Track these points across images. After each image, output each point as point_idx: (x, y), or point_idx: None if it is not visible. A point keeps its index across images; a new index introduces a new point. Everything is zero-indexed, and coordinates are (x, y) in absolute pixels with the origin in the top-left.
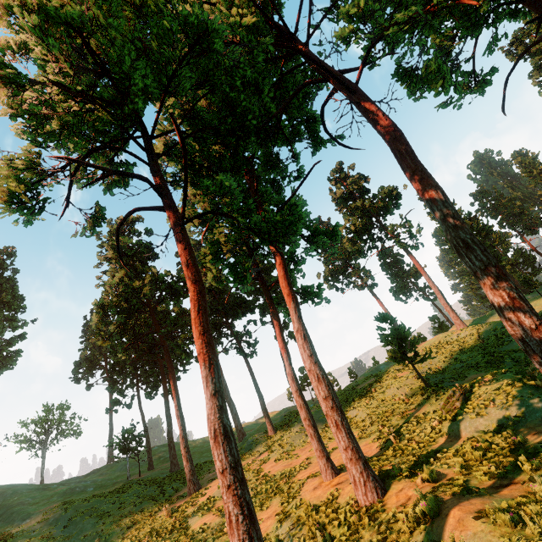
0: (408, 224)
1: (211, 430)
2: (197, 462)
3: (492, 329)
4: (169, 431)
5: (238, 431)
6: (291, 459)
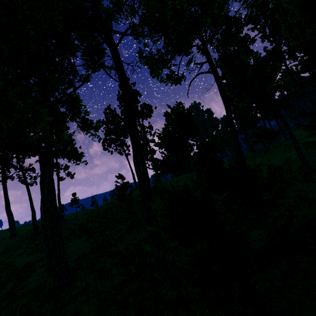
0: (151, 128)
1: None
2: None
3: (169, 188)
4: None
5: (11, 232)
6: (39, 253)
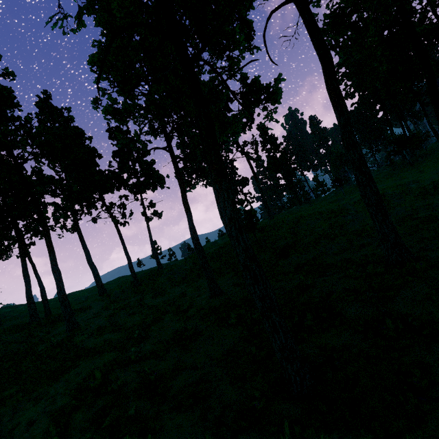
0: (256, 143)
1: (235, 224)
2: (60, 313)
3: (291, 219)
4: (28, 289)
5: (99, 288)
6: (168, 295)
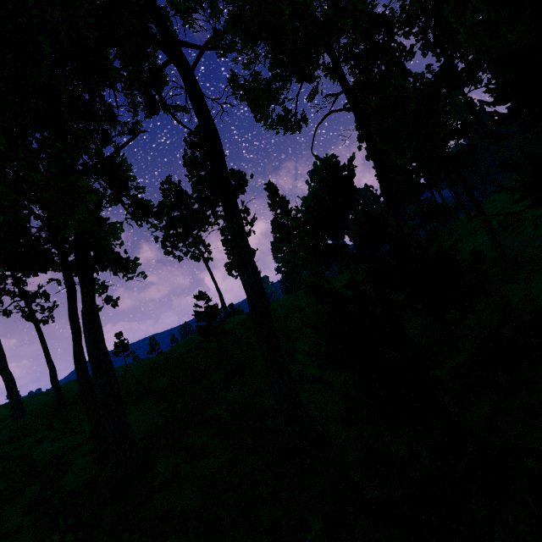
0: (247, 212)
1: None
2: None
3: (284, 312)
4: None
5: (14, 408)
6: (73, 437)
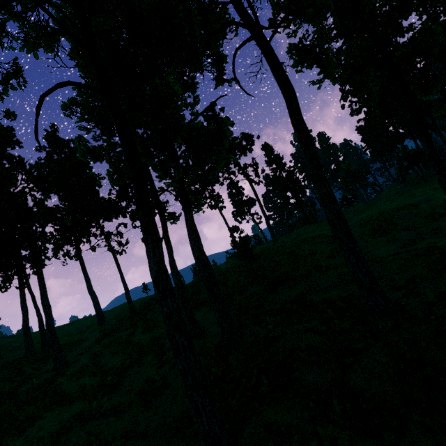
0: (256, 166)
1: (159, 287)
2: None
3: (294, 243)
4: (25, 321)
5: (99, 317)
6: (157, 330)
